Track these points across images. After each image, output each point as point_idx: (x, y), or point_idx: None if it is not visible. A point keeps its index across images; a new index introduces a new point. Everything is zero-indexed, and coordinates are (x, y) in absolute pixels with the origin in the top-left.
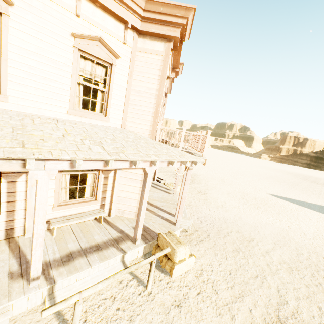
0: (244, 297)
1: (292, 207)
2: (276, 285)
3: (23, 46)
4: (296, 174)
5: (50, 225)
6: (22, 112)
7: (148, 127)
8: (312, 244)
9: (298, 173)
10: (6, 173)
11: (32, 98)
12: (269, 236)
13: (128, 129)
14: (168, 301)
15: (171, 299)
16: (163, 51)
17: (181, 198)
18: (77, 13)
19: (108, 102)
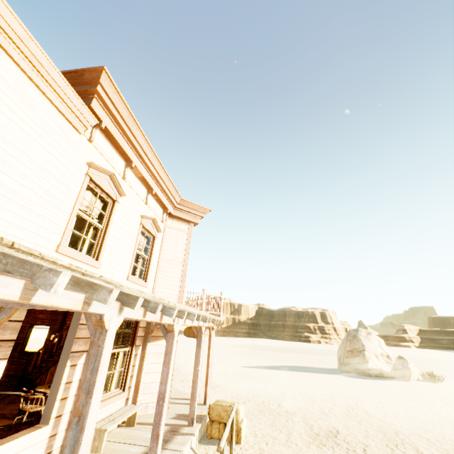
0: (292, 433)
1: (266, 371)
2: (301, 419)
3: (118, 222)
4: (245, 345)
5: None
6: None
7: (176, 292)
8: (298, 391)
9: (246, 344)
10: (74, 352)
11: (112, 265)
12: (271, 395)
13: (158, 295)
14: None
15: None
16: (187, 230)
17: (208, 365)
18: (147, 203)
19: (149, 268)
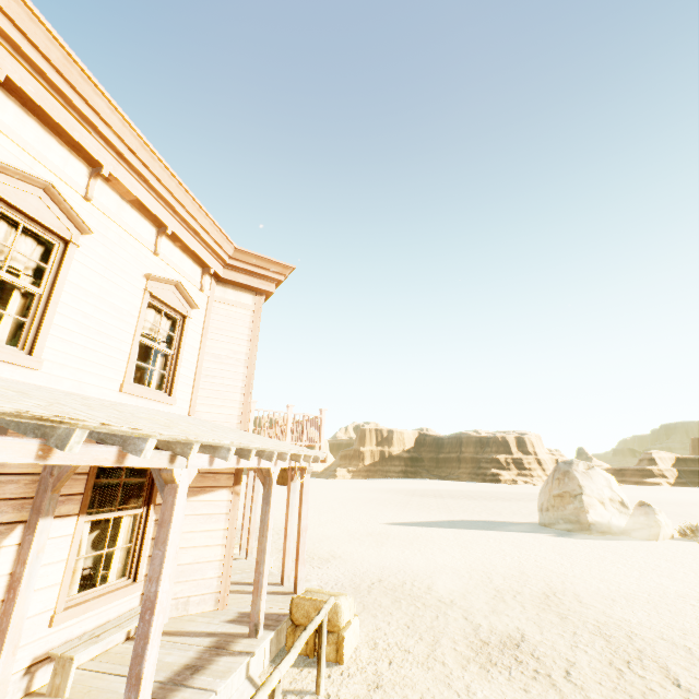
0: (441, 641)
1: (420, 531)
2: (461, 614)
3: (82, 285)
4: (398, 491)
5: (35, 677)
6: (53, 388)
7: (236, 412)
8: (466, 563)
9: (399, 489)
10: None
11: (75, 364)
12: (419, 572)
13: (200, 418)
14: (362, 690)
15: (362, 686)
16: (253, 305)
17: (299, 531)
18: (157, 252)
19: (175, 372)
